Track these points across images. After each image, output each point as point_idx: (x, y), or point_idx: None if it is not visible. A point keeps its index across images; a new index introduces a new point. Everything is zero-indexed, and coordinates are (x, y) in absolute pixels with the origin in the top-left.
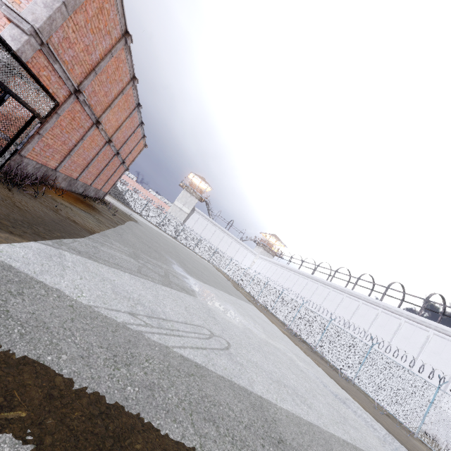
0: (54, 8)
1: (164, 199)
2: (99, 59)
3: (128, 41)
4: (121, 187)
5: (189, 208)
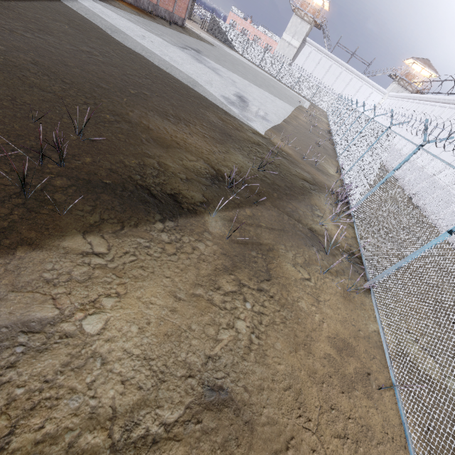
0: None
1: (271, 34)
2: None
3: None
4: (224, 26)
5: (298, 40)
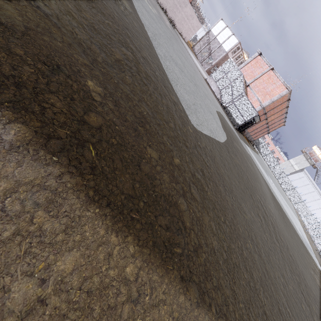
0: (270, 103)
1: (283, 155)
2: (276, 106)
3: (288, 101)
4: (260, 139)
5: (299, 167)
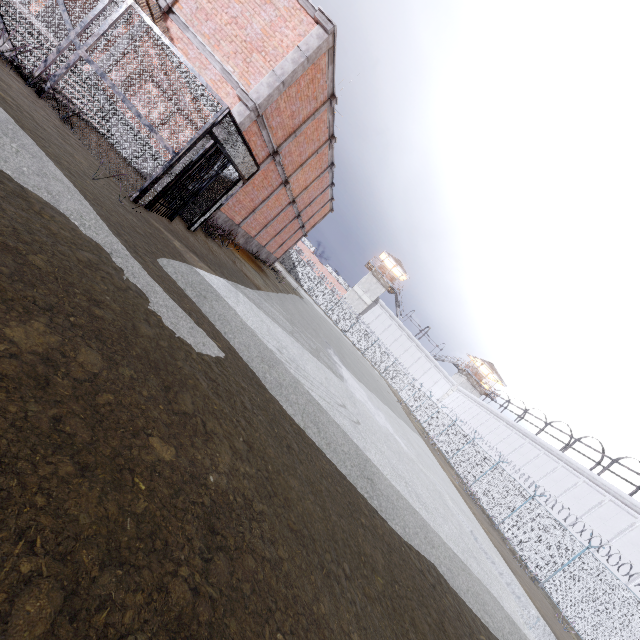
0: (274, 87)
1: (342, 280)
2: (301, 122)
3: (333, 104)
4: (294, 256)
5: (371, 298)
